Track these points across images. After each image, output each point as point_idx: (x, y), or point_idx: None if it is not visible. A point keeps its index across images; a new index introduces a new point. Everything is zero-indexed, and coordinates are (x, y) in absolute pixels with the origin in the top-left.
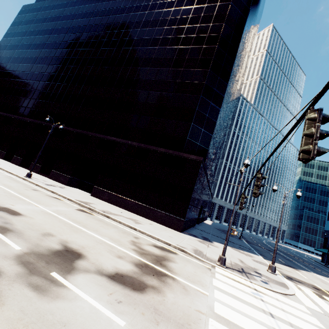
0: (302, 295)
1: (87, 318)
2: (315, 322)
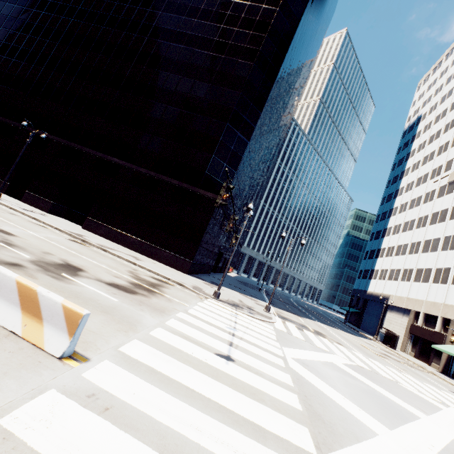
0: (280, 324)
1: (93, 294)
2: (272, 332)
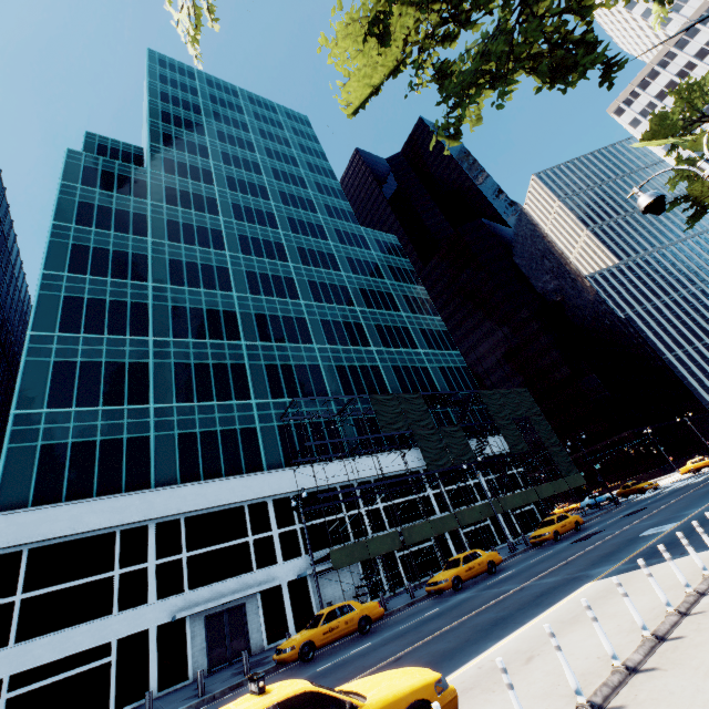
0: None
1: None
2: None
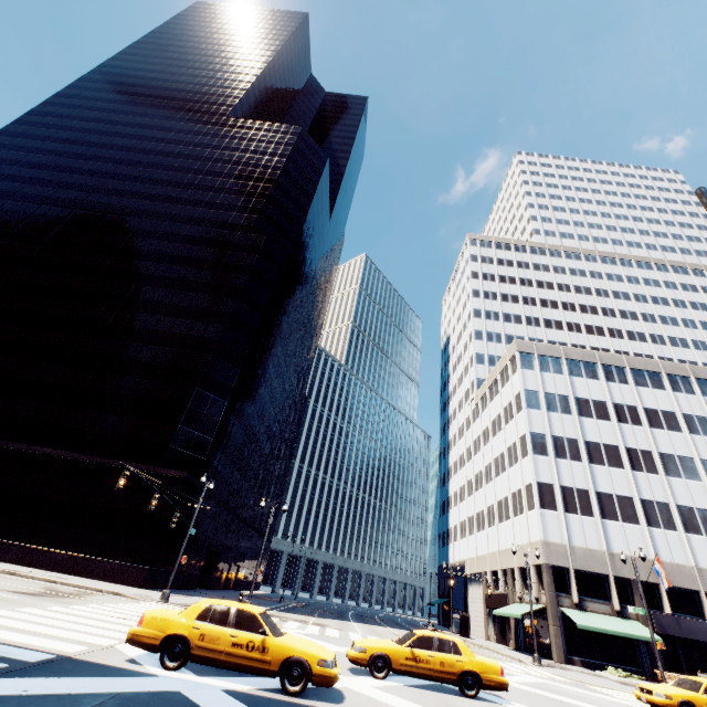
0: None
1: None
2: None
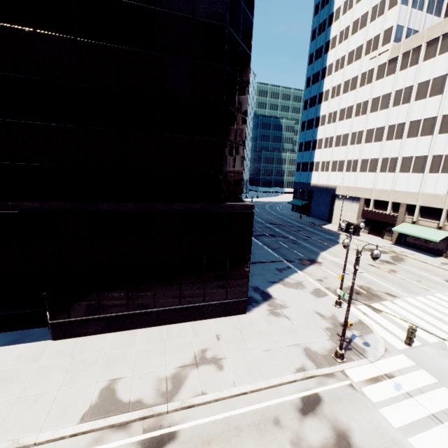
0: (380, 330)
1: None
2: (429, 377)
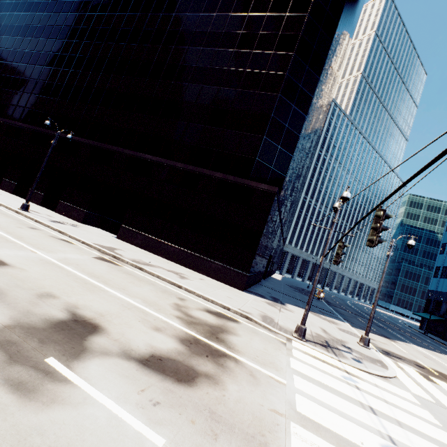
0: (405, 378)
1: (102, 438)
2: (428, 416)
